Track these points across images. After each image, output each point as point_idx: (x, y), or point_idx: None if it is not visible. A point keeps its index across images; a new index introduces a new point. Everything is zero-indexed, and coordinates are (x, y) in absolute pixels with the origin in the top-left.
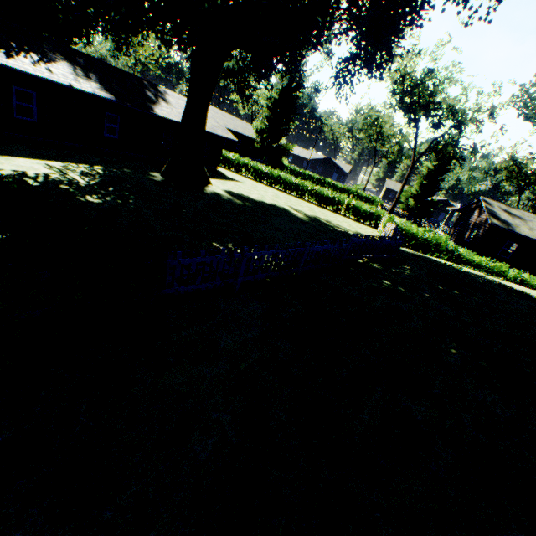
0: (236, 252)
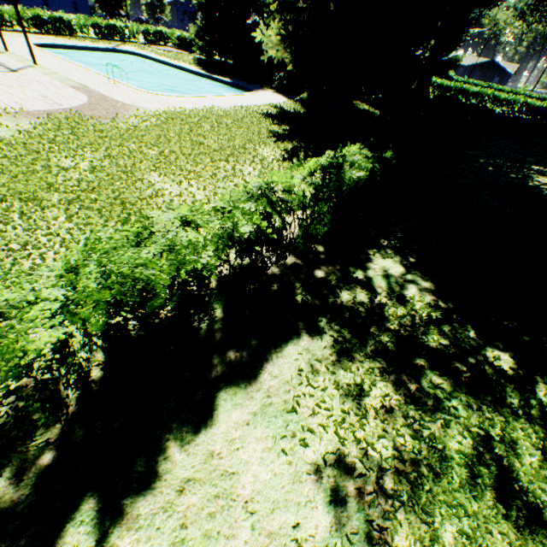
0: (499, 113)
